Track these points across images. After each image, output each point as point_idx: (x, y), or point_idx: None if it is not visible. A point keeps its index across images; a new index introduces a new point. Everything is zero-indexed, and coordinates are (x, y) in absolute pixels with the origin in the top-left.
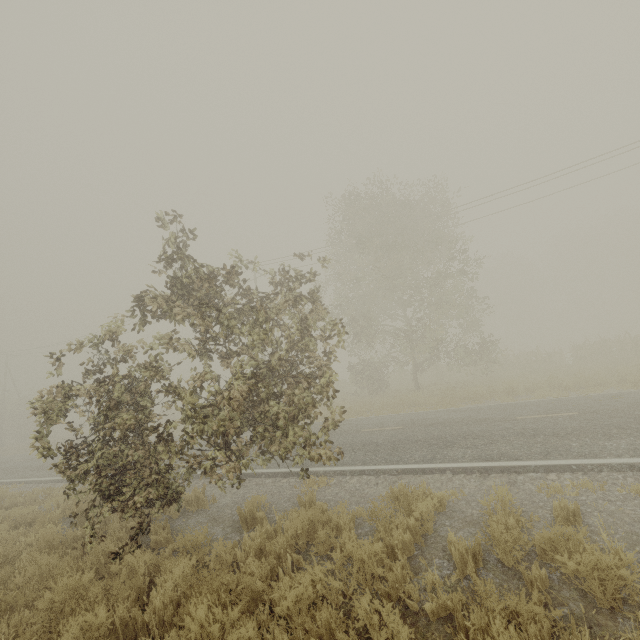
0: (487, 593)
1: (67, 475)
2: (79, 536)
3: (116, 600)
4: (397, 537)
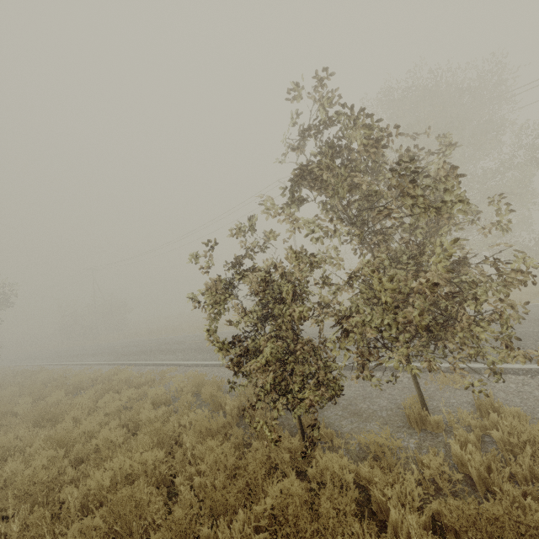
0: None
1: (232, 368)
2: (225, 421)
3: (339, 513)
4: None
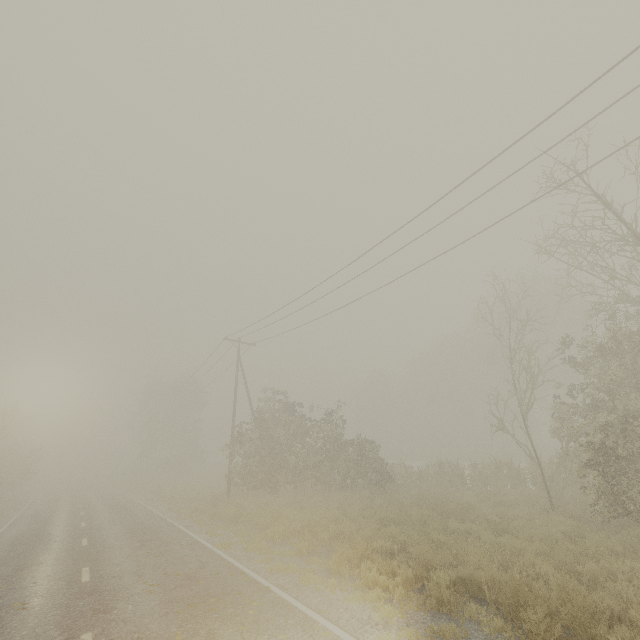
0: None
1: None
2: None
3: None
4: None
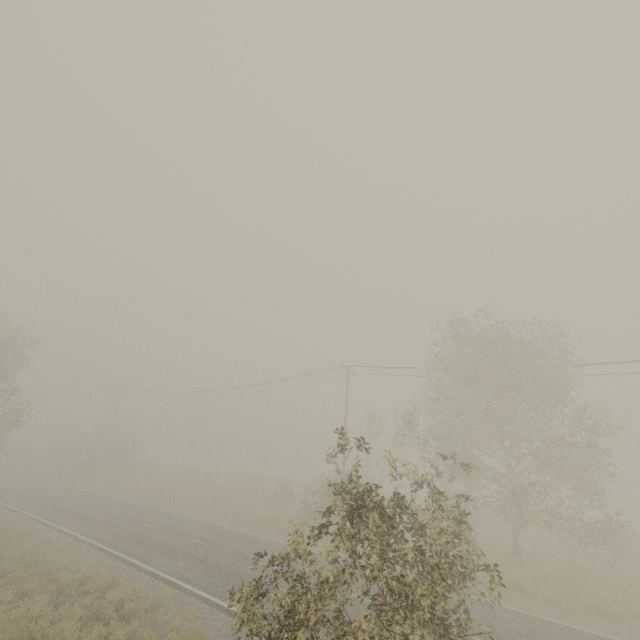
0: None
1: None
2: None
3: None
4: None
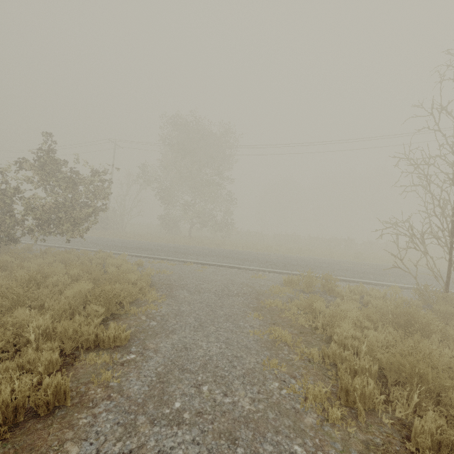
0: (86, 264)
1: None
2: None
3: None
4: (83, 258)
